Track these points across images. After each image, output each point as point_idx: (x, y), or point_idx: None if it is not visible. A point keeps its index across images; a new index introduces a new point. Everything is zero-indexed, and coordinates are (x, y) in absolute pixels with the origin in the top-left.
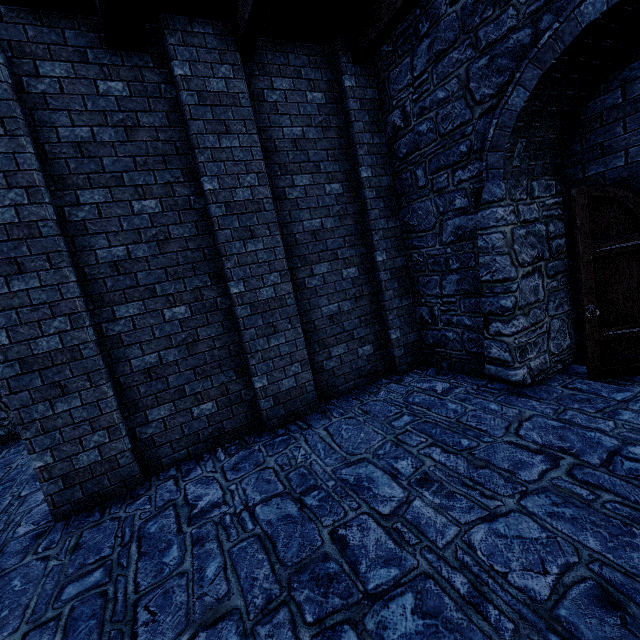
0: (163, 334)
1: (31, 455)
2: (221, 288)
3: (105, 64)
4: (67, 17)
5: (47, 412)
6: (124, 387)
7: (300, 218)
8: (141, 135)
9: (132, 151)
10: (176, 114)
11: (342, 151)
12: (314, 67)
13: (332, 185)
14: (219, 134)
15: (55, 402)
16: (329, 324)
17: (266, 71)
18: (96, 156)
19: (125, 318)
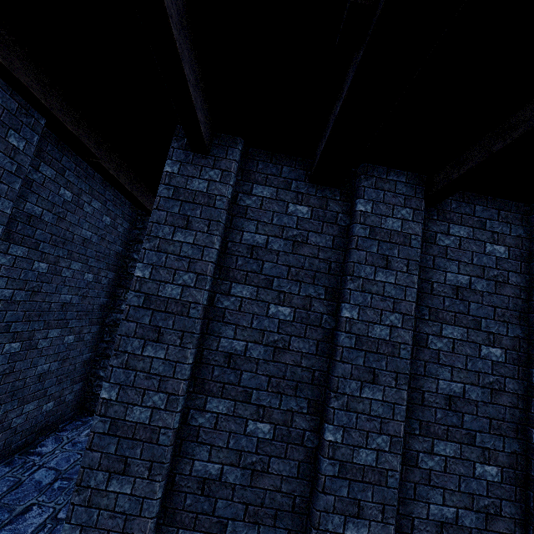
0: (236, 446)
1: (66, 523)
2: (315, 421)
3: (301, 192)
4: (290, 158)
5: (102, 484)
6: (175, 487)
7: (436, 374)
8: (304, 250)
9: (291, 261)
10: (342, 239)
11: (516, 313)
12: (503, 221)
13: (491, 348)
14: (377, 267)
15: (113, 477)
16: (434, 533)
17: (445, 217)
18: (261, 259)
19: (212, 412)
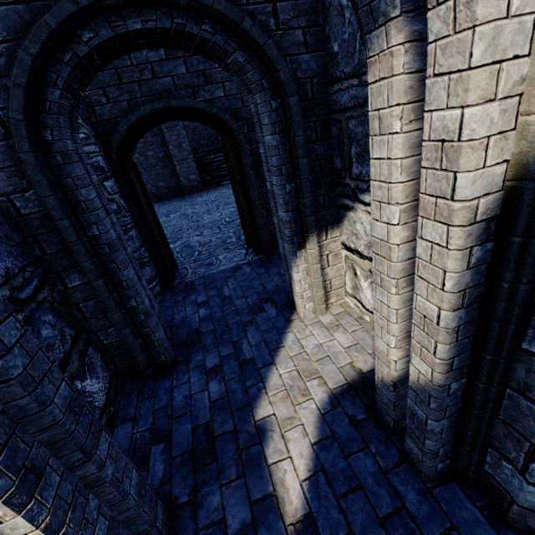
0: None
1: None
2: None
3: None
4: None
5: None
6: None
7: None
8: None
9: None
10: None
11: None
12: None
13: None
14: None
15: None
16: None
17: None
18: None
19: None
